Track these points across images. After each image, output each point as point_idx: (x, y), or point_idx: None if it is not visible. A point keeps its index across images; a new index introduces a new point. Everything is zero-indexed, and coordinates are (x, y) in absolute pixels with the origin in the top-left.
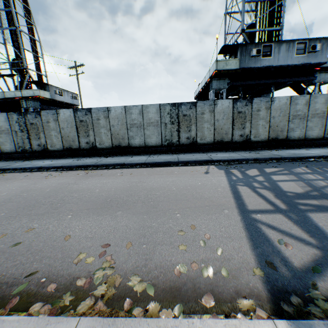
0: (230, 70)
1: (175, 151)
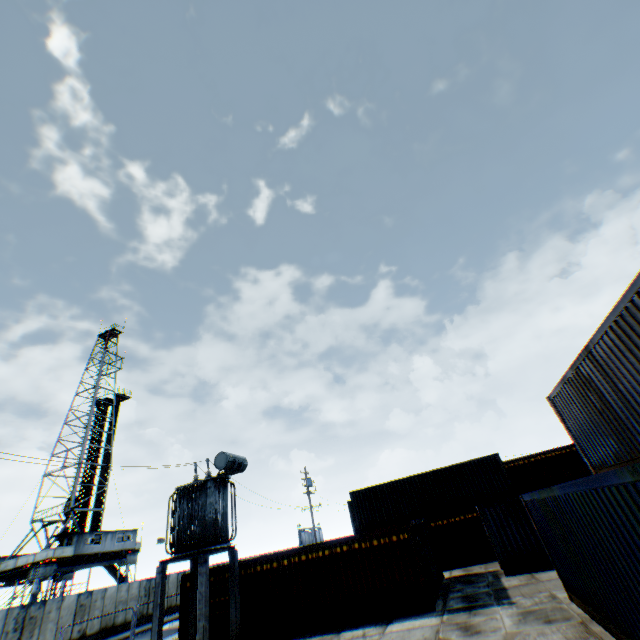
0: (67, 556)
1: None
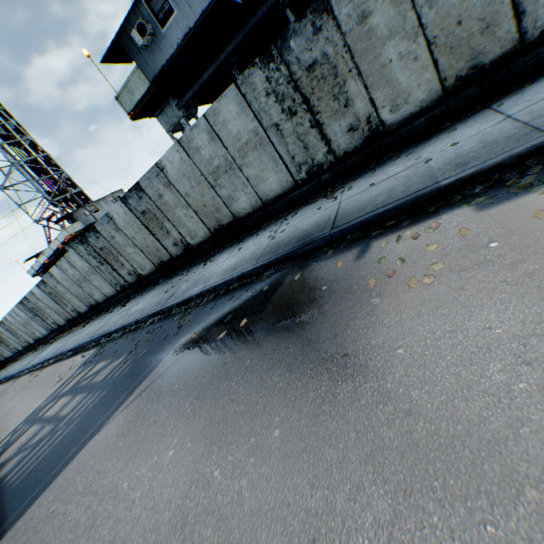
0: (142, 99)
1: (133, 294)
